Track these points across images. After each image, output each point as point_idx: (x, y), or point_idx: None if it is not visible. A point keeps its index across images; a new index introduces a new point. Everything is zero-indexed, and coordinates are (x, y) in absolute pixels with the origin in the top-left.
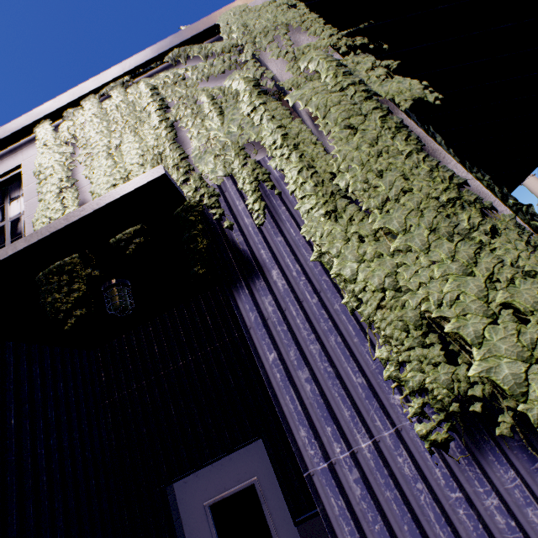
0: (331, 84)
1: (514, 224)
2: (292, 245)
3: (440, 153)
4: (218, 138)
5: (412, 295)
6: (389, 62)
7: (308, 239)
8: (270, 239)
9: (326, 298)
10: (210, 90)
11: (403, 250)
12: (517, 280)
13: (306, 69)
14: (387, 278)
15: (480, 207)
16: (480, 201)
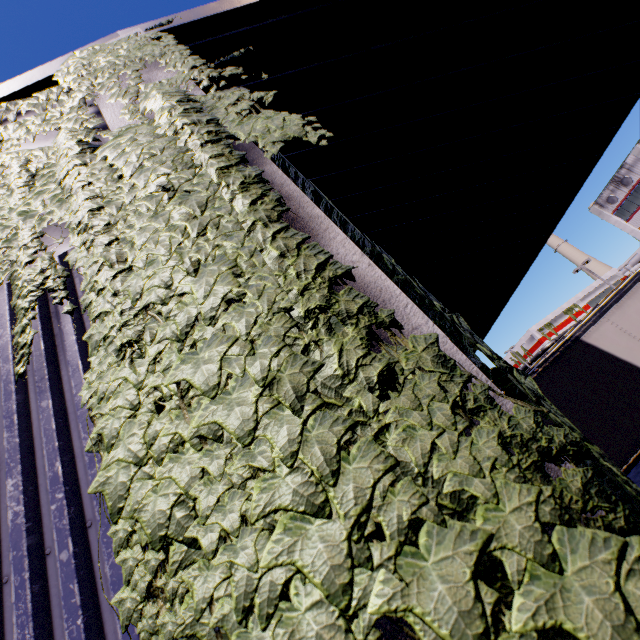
0: (165, 126)
1: (434, 358)
2: (63, 417)
3: (321, 222)
4: (3, 221)
5: (201, 570)
6: (263, 93)
7: (83, 403)
8: (28, 404)
9: (90, 545)
10: (27, 152)
11: (208, 438)
12: (424, 528)
13: (149, 112)
14: (178, 509)
15: (369, 323)
16: (371, 310)
